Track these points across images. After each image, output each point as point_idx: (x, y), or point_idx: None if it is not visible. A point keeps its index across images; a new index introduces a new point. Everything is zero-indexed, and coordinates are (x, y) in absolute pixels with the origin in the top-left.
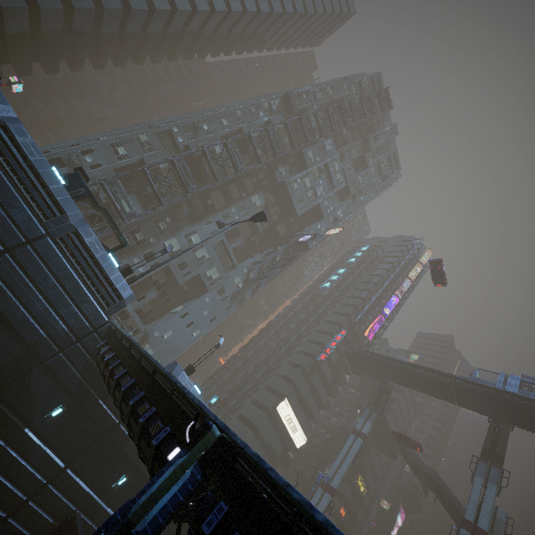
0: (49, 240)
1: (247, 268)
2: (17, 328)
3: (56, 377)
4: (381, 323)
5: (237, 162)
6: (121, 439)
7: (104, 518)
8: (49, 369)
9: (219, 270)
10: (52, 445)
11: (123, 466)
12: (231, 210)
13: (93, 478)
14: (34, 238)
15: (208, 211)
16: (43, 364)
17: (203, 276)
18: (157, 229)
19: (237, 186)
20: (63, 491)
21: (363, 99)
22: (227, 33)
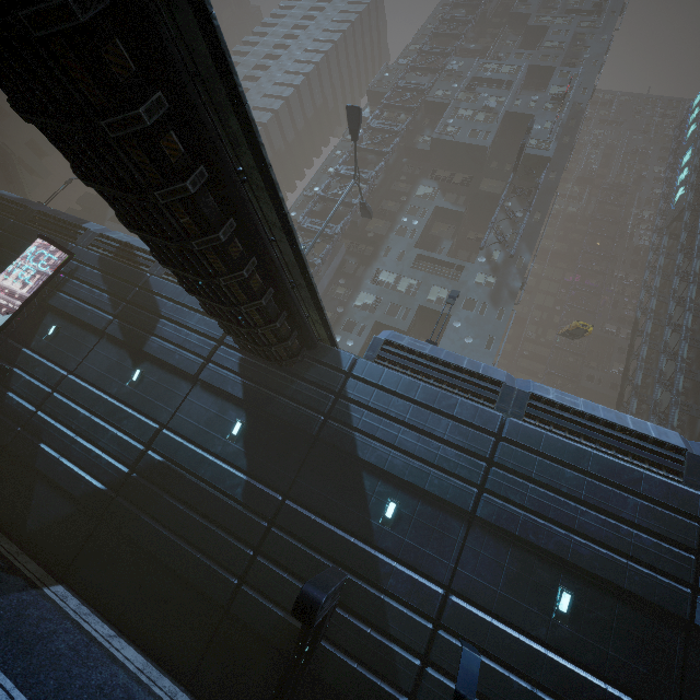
0: (154, 277)
1: (482, 257)
2: (159, 357)
3: (217, 391)
4: None
5: (361, 175)
6: (342, 440)
7: (398, 582)
8: (207, 386)
9: (442, 285)
10: (252, 473)
11: (377, 486)
12: (401, 223)
13: (336, 513)
14: (143, 283)
15: (376, 243)
16: (198, 383)
17: (427, 304)
18: (338, 298)
19: (389, 199)
20: (297, 535)
21: (458, 2)
22: (298, 136)
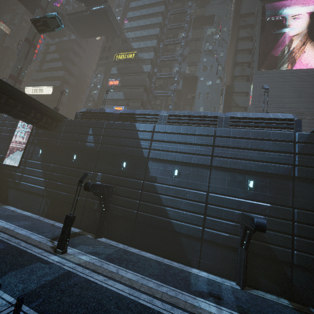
0: None
1: None
2: None
3: None
4: (62, 0)
5: None
6: None
7: None
8: None
9: None
10: None
11: None
12: None
13: None
14: None
15: None
16: None
17: None
18: None
19: None
20: None
21: None
22: None
